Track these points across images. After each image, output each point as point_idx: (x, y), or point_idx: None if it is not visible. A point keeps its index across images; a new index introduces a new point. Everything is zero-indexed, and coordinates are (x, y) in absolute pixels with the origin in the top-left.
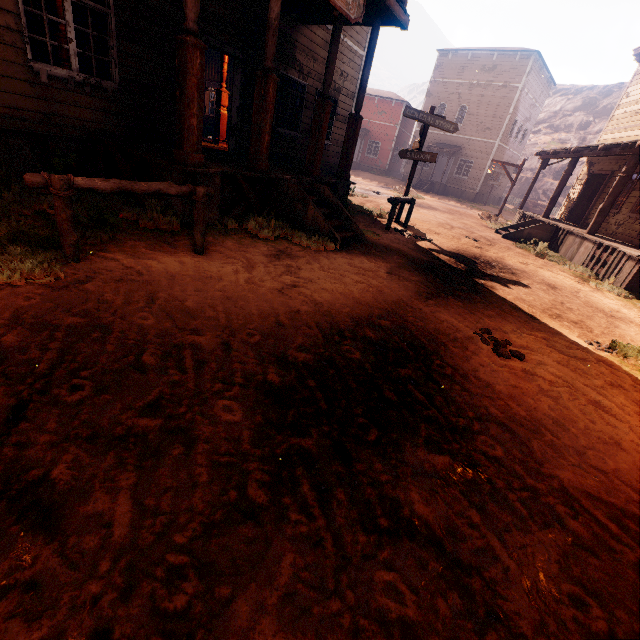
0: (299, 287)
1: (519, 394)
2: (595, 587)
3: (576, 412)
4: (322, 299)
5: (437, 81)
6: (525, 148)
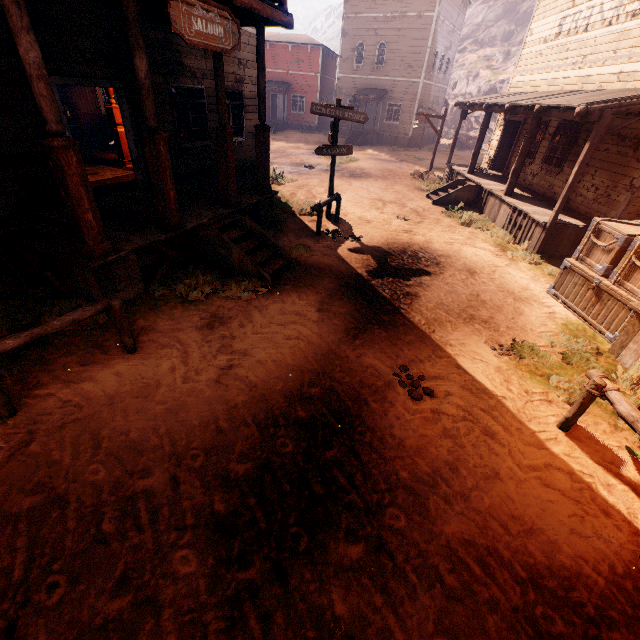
0: (234, 368)
1: (425, 444)
2: (457, 633)
3: (469, 449)
4: (257, 378)
5: (350, 17)
6: (453, 72)
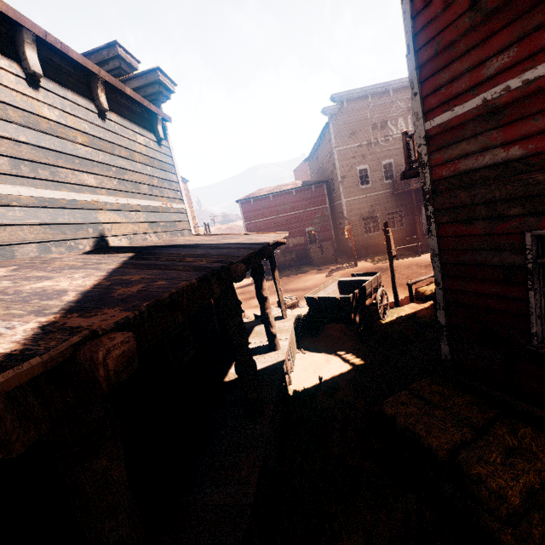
0: None
1: None
2: None
3: None
4: None
5: None
6: None
